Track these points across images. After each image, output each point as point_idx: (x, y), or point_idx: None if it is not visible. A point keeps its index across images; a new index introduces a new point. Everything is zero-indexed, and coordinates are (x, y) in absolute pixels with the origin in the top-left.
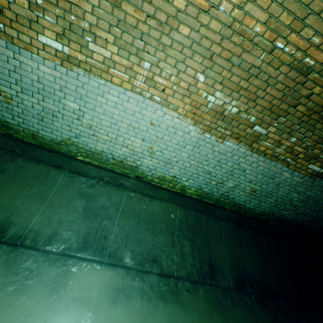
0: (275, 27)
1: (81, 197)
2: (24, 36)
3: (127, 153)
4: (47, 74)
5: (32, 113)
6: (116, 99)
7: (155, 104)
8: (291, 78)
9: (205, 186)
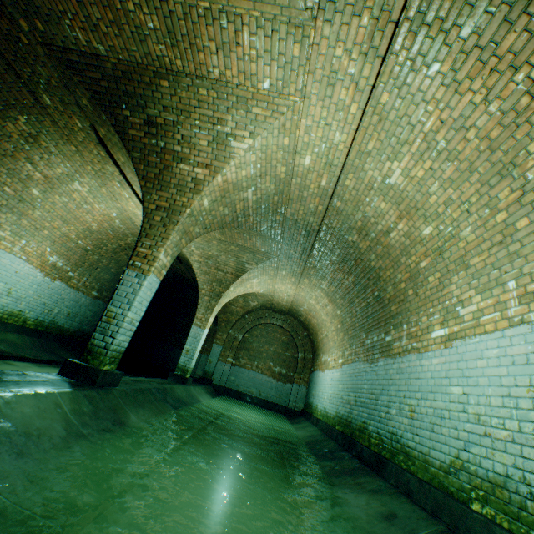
0: (80, 237)
1: None
2: None
3: None
4: None
5: None
6: None
7: (22, 261)
8: (84, 252)
9: (41, 316)
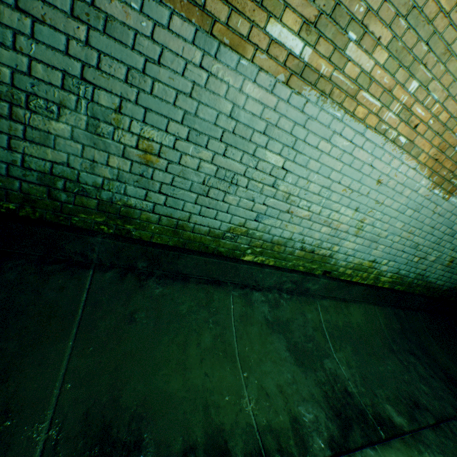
0: None
1: (273, 329)
2: (240, 19)
3: (325, 236)
4: (252, 101)
5: (191, 181)
6: (347, 144)
7: (395, 149)
8: None
9: (403, 267)
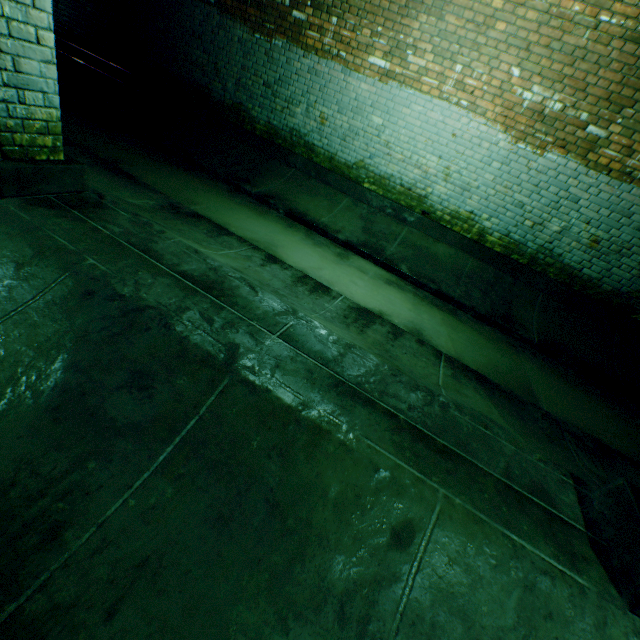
0: (595, 2)
1: (361, 219)
2: (358, 60)
3: (418, 177)
4: (364, 92)
5: (338, 133)
6: (421, 110)
7: (460, 111)
8: (628, 53)
9: (514, 231)
